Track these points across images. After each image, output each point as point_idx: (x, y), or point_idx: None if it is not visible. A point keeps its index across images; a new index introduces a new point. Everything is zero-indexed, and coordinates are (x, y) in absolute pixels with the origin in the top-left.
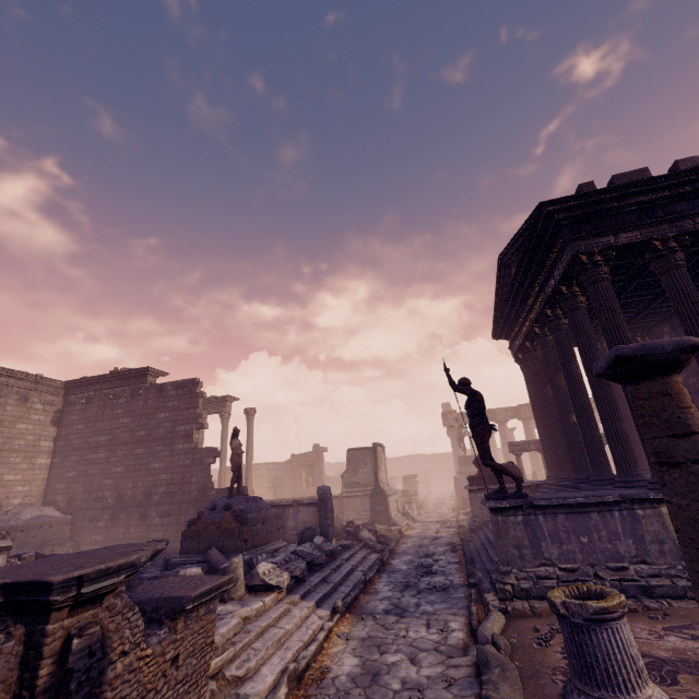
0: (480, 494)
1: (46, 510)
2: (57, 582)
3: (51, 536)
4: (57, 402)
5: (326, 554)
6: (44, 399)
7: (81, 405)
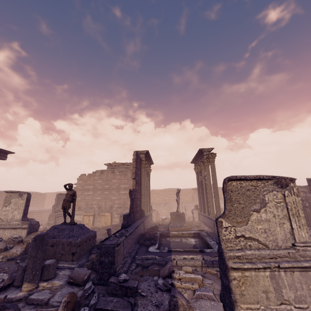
0: None
1: None
2: None
3: None
4: None
5: None
6: None
7: None
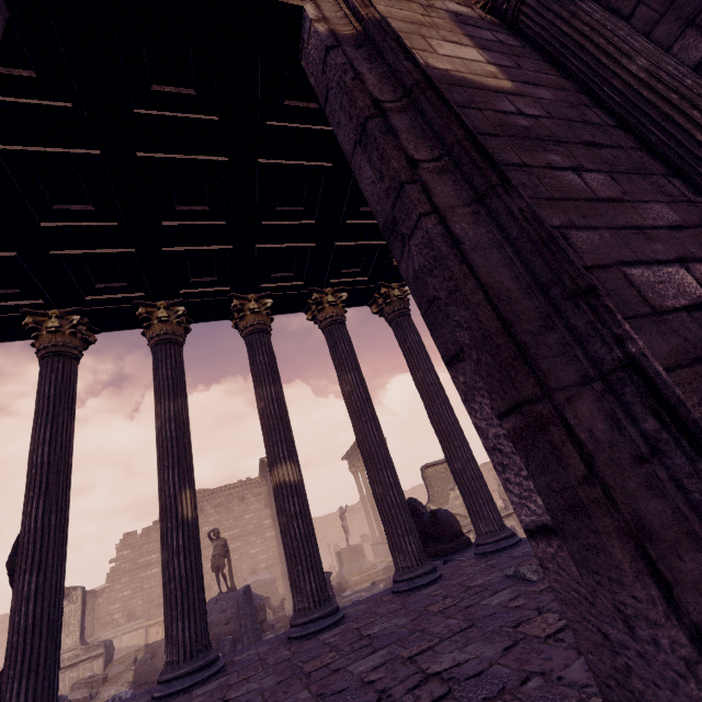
0: None
1: (260, 575)
2: None
3: (265, 594)
4: (263, 491)
5: None
6: (254, 493)
7: (268, 491)
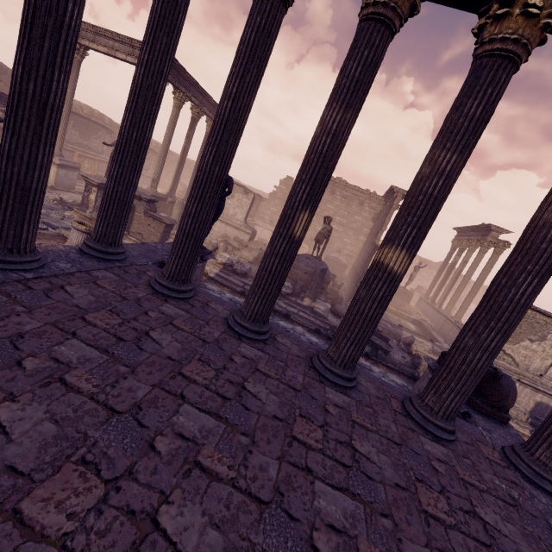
0: (431, 375)
1: (341, 257)
2: None
3: (337, 268)
4: (377, 208)
5: None
6: (371, 205)
7: (381, 211)
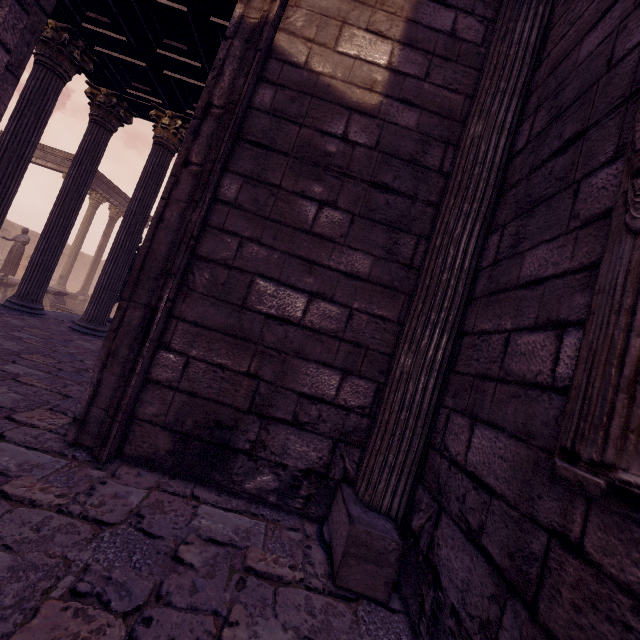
0: None
1: None
2: None
3: None
4: None
5: None
6: None
7: None
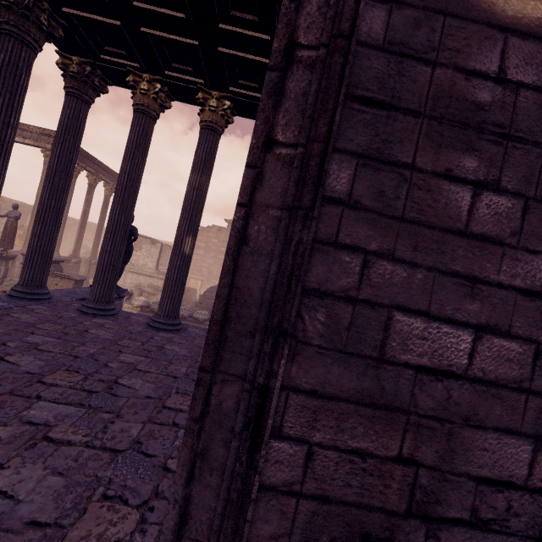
0: None
1: None
2: (21, 253)
3: None
4: None
5: (192, 317)
6: None
7: None
